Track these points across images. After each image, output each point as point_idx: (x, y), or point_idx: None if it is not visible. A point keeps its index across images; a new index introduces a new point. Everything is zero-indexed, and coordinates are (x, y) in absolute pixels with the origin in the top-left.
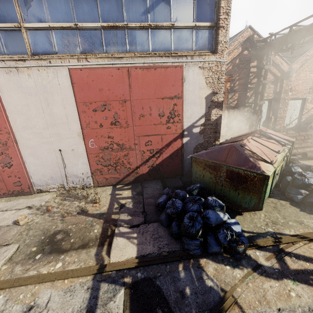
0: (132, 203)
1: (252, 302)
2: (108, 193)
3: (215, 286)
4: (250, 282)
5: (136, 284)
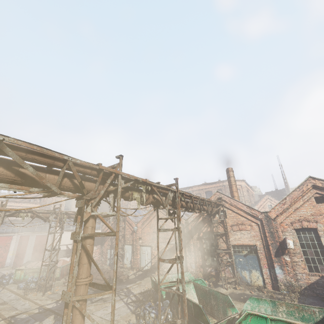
0: None
1: None
2: None
3: None
4: None
5: None
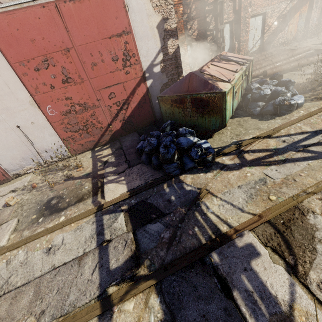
0: (114, 158)
1: (220, 188)
2: (88, 157)
3: (193, 188)
4: (218, 178)
5: (132, 208)
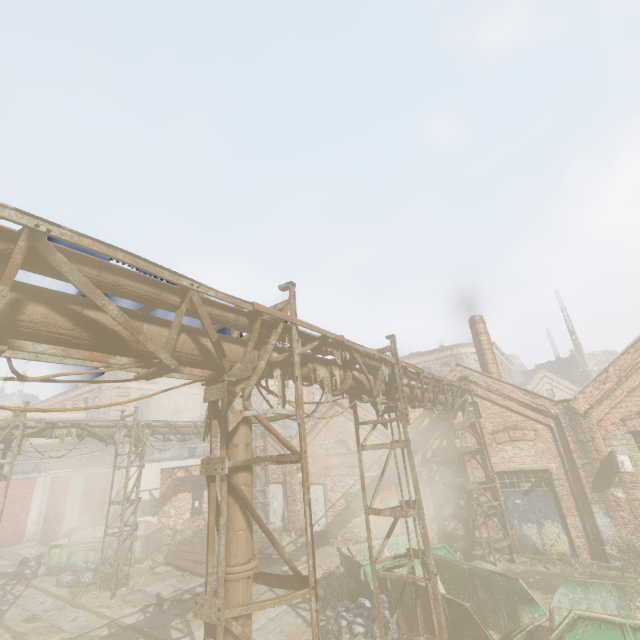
0: None
1: None
2: None
3: None
4: None
5: None
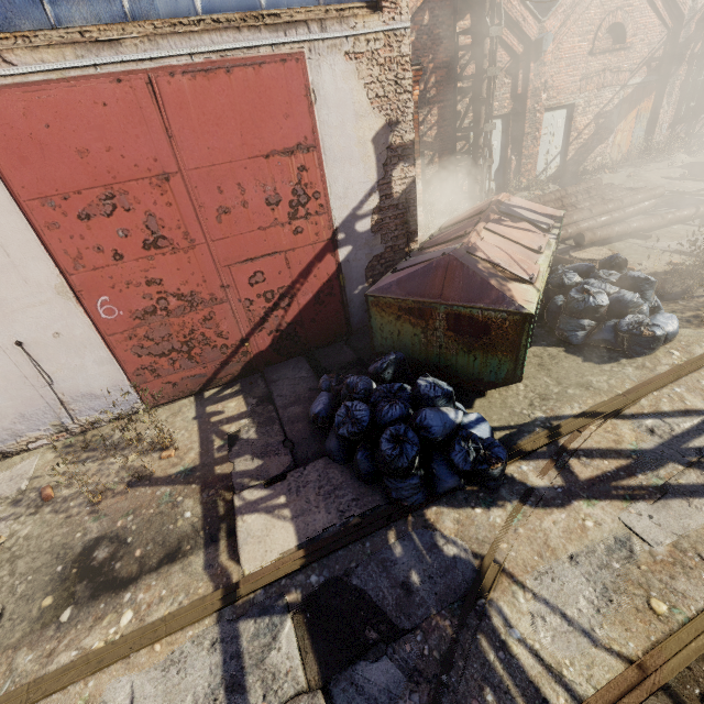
0: (255, 427)
1: (529, 560)
2: (188, 416)
3: (463, 553)
4: (521, 527)
5: (313, 599)
